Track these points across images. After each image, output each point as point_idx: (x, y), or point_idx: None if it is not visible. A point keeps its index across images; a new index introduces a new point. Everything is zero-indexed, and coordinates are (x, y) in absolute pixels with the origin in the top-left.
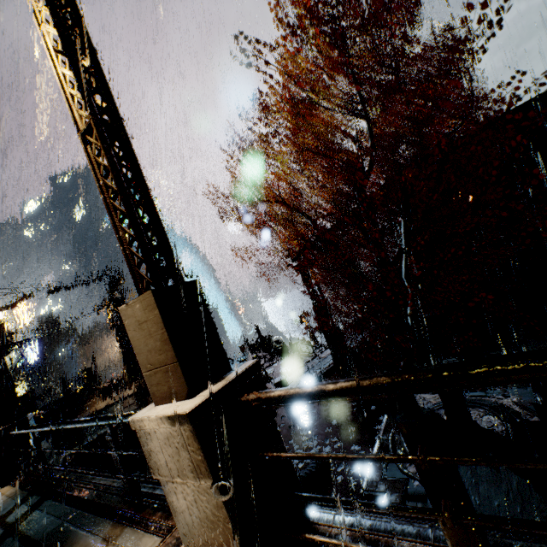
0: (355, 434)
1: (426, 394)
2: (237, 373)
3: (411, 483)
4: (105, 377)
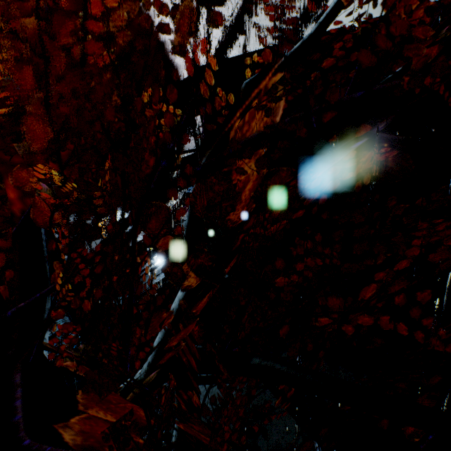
0: None
1: None
2: None
3: None
4: None
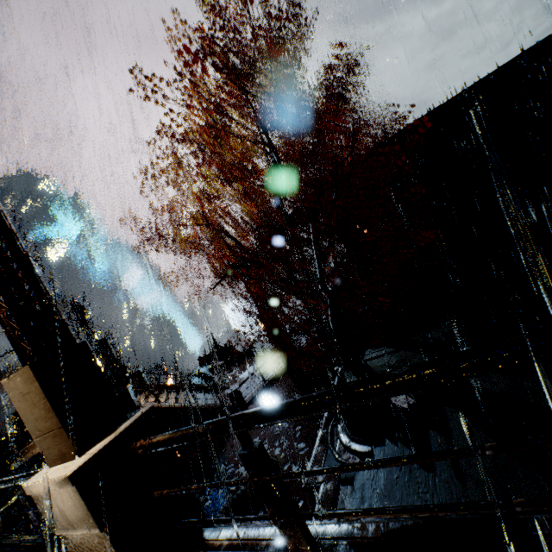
0: (301, 432)
1: None
2: (128, 424)
3: None
4: None
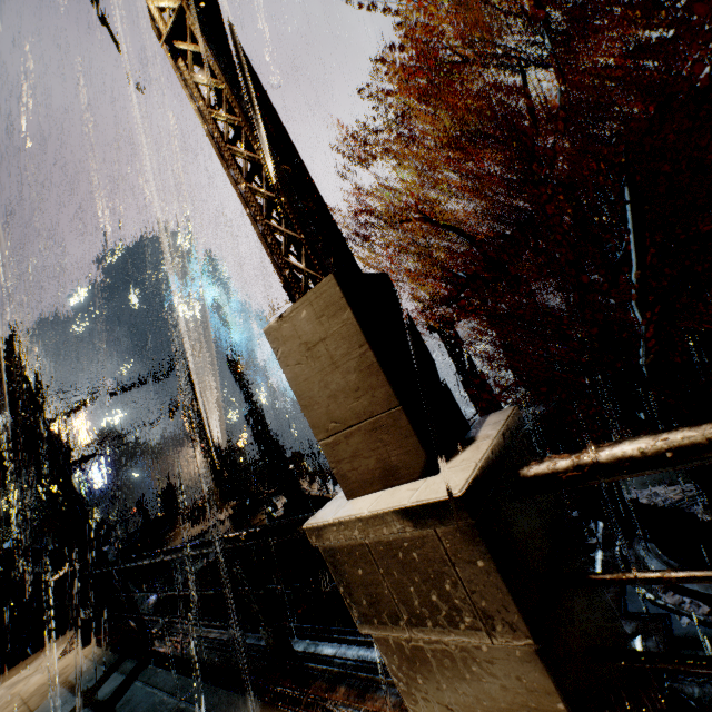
0: None
1: (657, 487)
2: (499, 427)
3: (676, 620)
4: (188, 500)
